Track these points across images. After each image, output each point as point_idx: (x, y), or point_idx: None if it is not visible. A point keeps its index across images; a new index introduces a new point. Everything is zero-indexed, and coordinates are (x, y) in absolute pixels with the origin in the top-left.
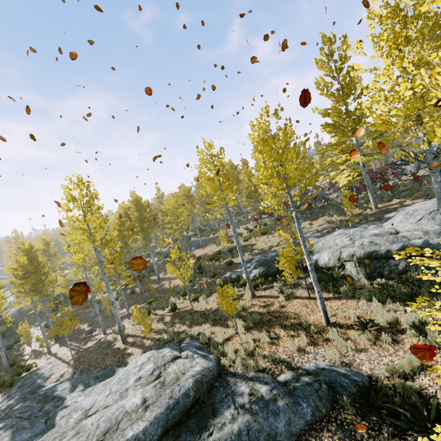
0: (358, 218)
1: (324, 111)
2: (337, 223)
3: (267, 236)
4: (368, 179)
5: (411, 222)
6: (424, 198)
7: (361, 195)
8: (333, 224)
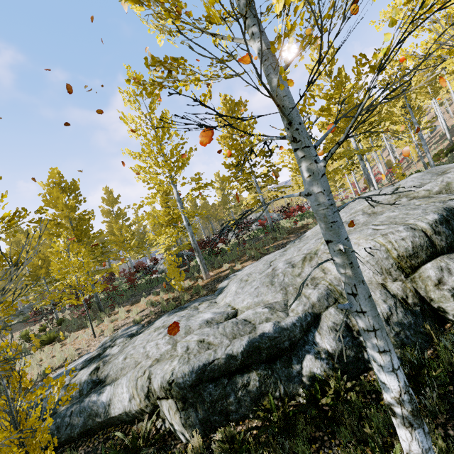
0: (189, 293)
1: (135, 152)
2: (163, 305)
3: (52, 346)
4: (195, 241)
5: (248, 292)
6: (251, 261)
7: (193, 263)
8: (158, 306)
